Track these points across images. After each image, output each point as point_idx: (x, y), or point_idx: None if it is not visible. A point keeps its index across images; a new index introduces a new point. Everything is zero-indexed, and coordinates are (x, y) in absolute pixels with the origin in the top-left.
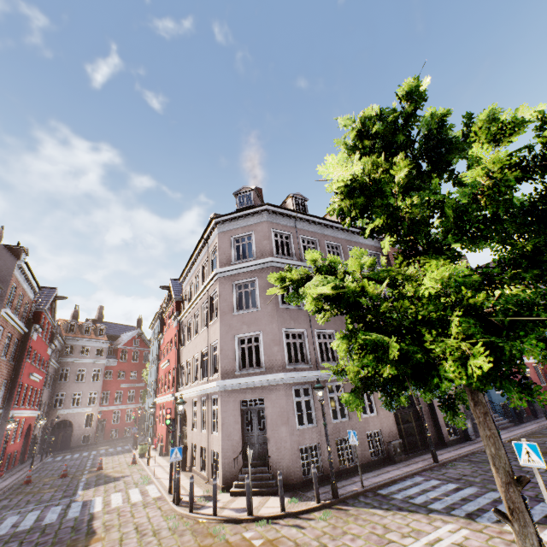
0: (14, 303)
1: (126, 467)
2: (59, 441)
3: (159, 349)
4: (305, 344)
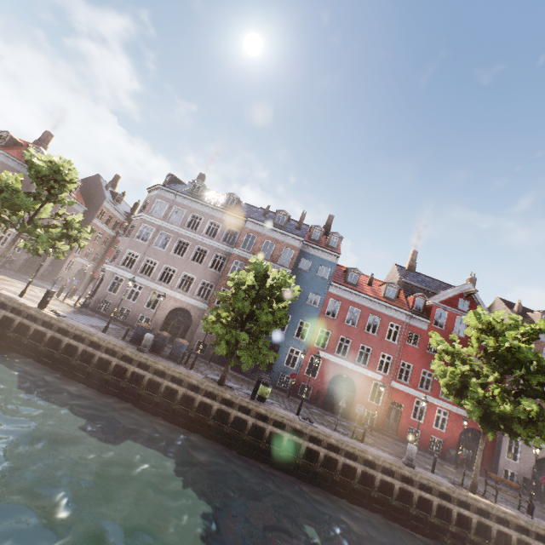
0: (104, 219)
1: None
2: None
3: None
4: (137, 261)
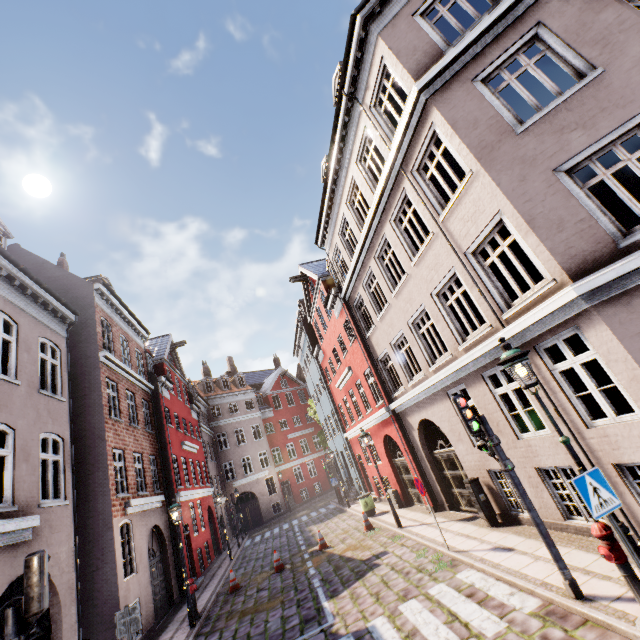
0: (116, 348)
1: (362, 537)
2: (248, 517)
3: (321, 370)
4: None
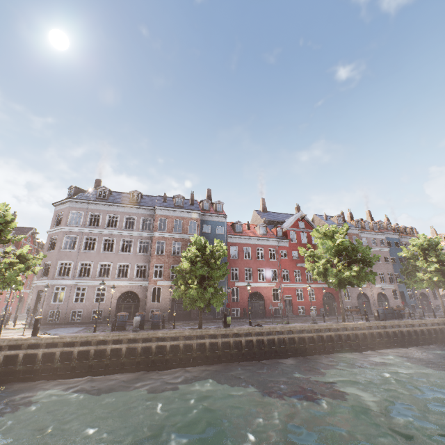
0: None
1: None
2: None
3: None
4: (71, 268)
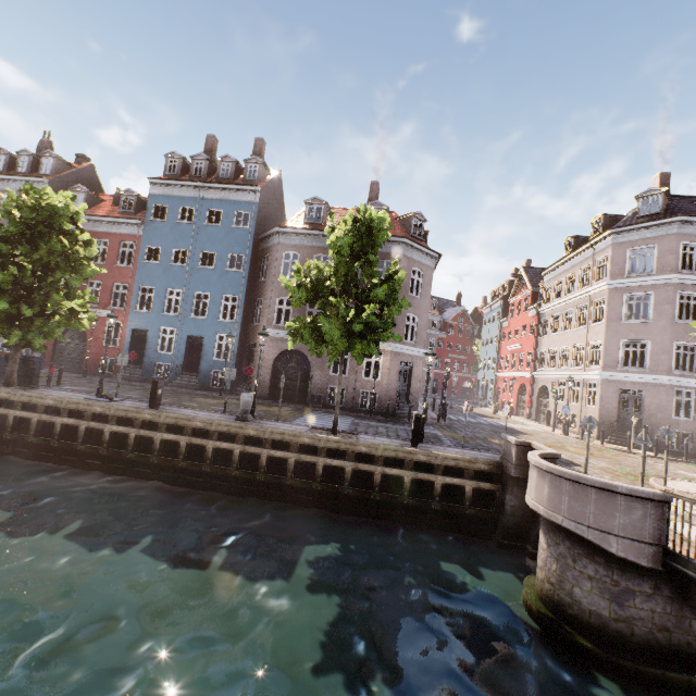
0: None
1: (490, 414)
2: None
3: (500, 332)
4: None
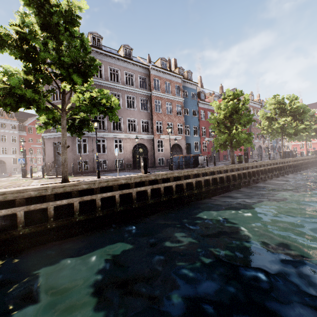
0: None
1: None
2: None
3: None
4: None
